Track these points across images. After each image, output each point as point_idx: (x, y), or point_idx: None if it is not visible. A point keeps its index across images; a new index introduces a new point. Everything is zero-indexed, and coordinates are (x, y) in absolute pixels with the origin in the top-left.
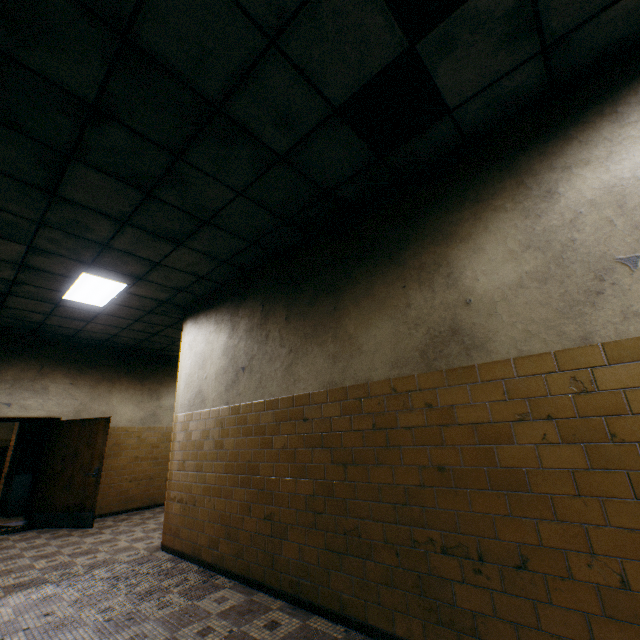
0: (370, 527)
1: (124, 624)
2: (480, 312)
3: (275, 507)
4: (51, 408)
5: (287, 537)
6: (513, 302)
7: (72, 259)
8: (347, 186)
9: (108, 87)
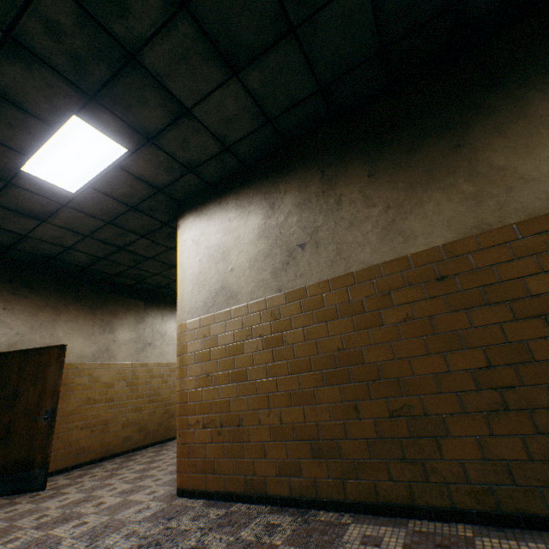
0: None
1: None
2: None
3: (409, 397)
4: None
5: (446, 432)
6: None
7: (67, 81)
8: None
9: None
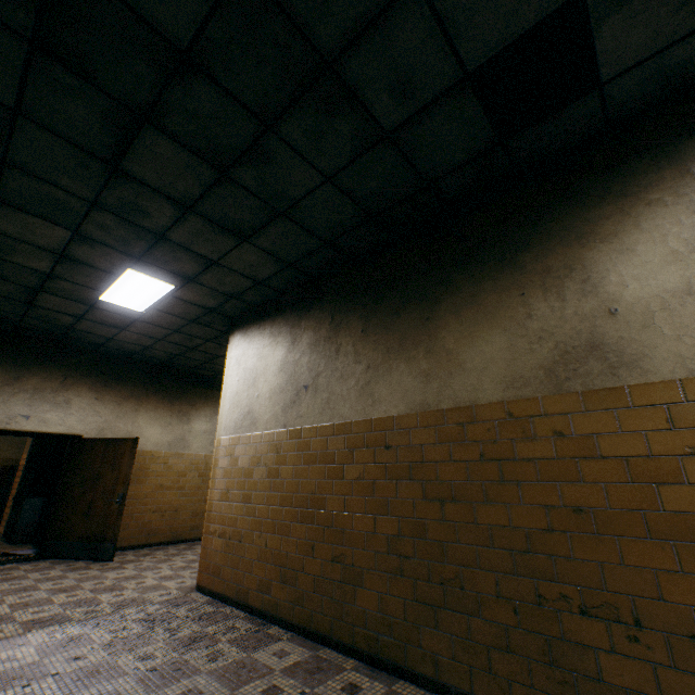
0: (477, 577)
1: (171, 676)
2: (630, 324)
3: (346, 548)
4: (73, 424)
5: (362, 584)
6: (678, 312)
7: (120, 251)
8: (453, 177)
9: (207, 29)
